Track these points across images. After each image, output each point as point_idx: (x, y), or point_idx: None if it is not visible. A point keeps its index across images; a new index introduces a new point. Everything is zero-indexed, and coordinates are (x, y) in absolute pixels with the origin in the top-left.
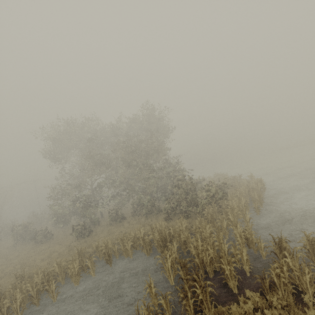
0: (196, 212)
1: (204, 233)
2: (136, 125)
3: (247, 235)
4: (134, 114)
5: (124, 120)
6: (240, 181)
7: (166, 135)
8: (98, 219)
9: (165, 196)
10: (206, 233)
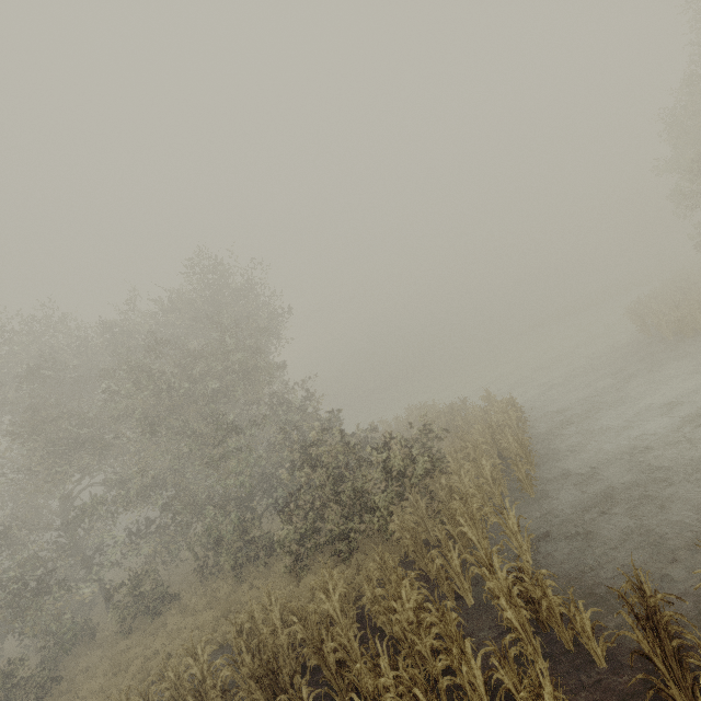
0: (372, 531)
1: (399, 612)
2: (180, 318)
3: (531, 588)
4: (170, 291)
5: (151, 311)
6: (467, 413)
7: (265, 331)
8: (90, 621)
9: (286, 498)
10: (406, 610)
